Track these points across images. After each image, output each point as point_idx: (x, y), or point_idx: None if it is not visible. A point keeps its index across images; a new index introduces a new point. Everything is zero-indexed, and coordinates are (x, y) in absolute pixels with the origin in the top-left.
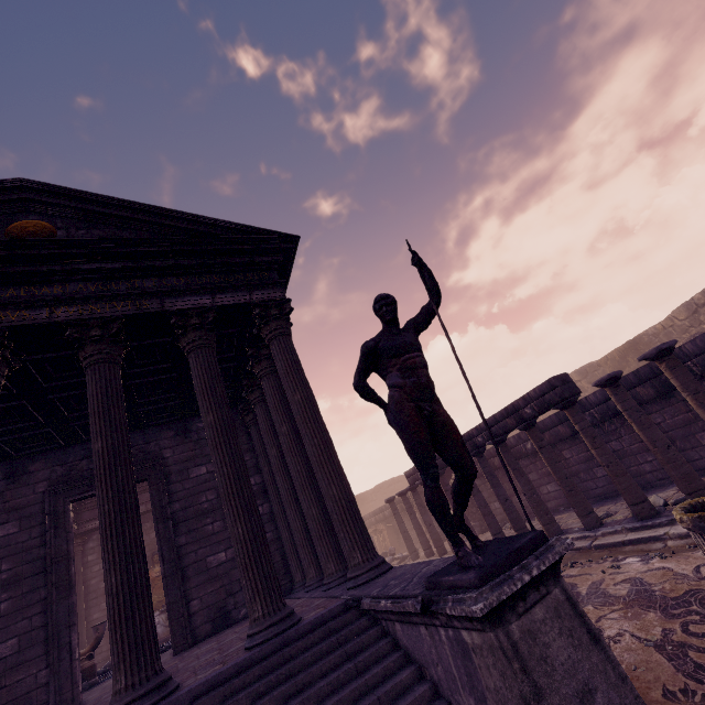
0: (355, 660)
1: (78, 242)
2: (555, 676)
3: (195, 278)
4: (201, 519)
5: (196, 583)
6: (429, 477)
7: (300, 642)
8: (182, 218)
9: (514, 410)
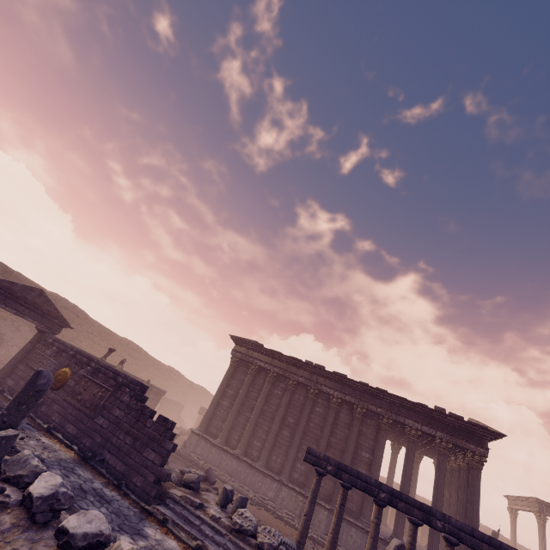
0: None
1: None
2: None
3: None
4: None
5: None
6: None
7: None
8: None
9: None
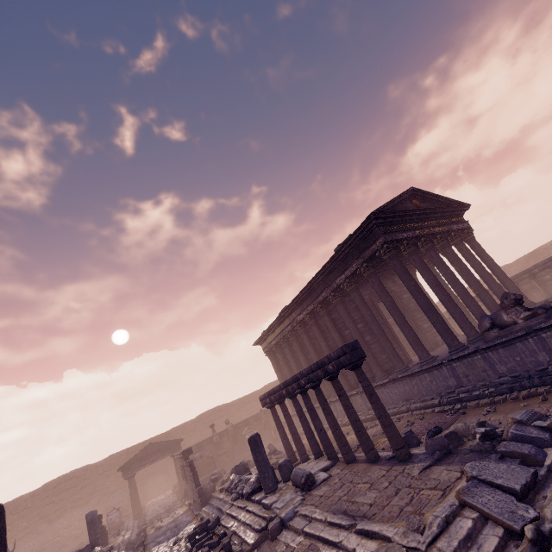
0: None
1: (437, 208)
2: None
3: (449, 219)
4: (414, 312)
5: (423, 332)
6: None
7: None
8: (443, 199)
9: (528, 271)
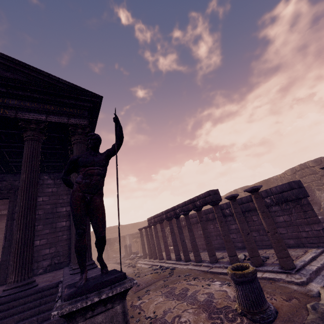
0: (40, 315)
1: None
2: None
3: (41, 104)
4: None
5: None
6: (77, 233)
7: (21, 300)
8: (41, 73)
9: (193, 201)
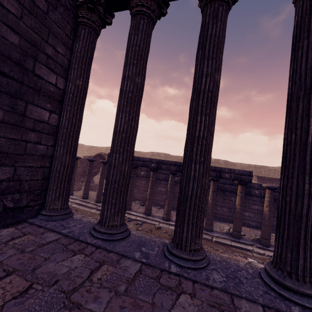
0: None
1: None
2: None
3: None
4: None
5: None
6: None
7: None
8: None
9: (220, 171)
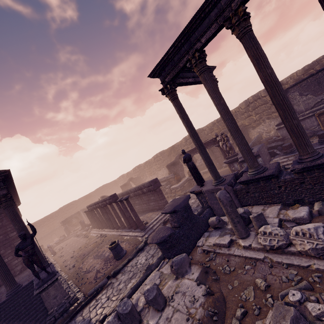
0: (30, 294)
1: None
2: (50, 297)
3: None
4: None
5: None
6: (32, 271)
7: (18, 293)
8: None
9: (105, 200)
